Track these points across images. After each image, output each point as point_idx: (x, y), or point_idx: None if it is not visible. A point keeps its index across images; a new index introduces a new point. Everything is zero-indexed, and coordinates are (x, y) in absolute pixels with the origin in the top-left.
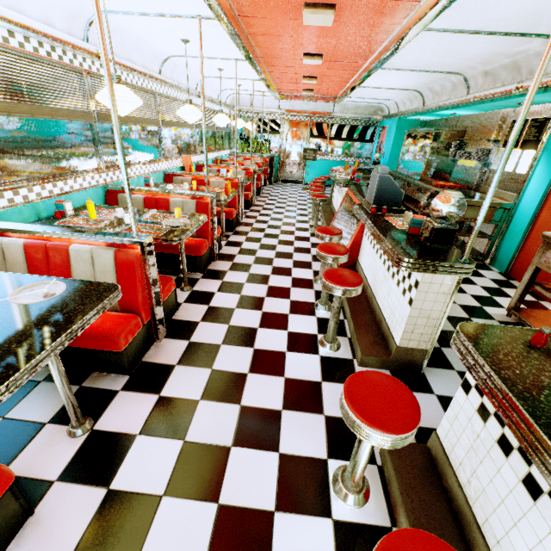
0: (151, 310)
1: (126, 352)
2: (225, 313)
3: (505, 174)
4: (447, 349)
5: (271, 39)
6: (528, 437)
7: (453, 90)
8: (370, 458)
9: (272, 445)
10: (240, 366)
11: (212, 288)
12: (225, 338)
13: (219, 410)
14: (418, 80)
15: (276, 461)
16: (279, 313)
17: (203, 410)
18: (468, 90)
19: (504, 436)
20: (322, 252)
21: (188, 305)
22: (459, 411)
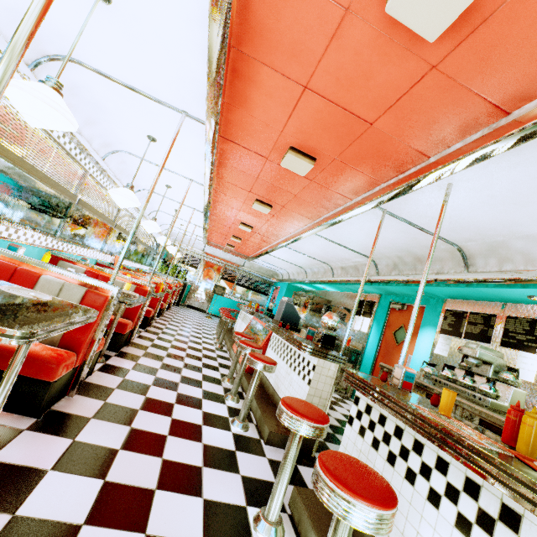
0: (85, 355)
1: (54, 385)
2: (141, 387)
3: (356, 331)
4: (329, 443)
5: (226, 207)
6: (384, 401)
7: (324, 273)
8: (282, 508)
9: (196, 492)
10: (160, 428)
11: (126, 366)
12: (142, 405)
13: (140, 459)
14: (305, 261)
15: (201, 504)
16: (193, 396)
17: (124, 457)
18: (333, 275)
19: (375, 437)
20: (243, 344)
21: (102, 373)
22: (347, 442)
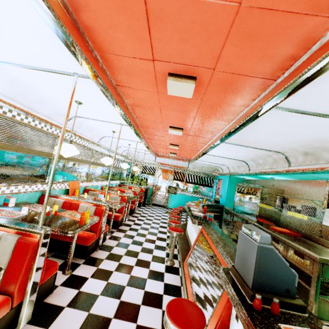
0: None
1: None
2: None
3: None
4: None
5: (145, 111)
6: None
7: (274, 163)
8: None
9: None
10: None
11: None
12: None
13: None
14: (247, 154)
15: None
16: None
17: None
18: (289, 164)
19: None
20: None
21: None
22: None
